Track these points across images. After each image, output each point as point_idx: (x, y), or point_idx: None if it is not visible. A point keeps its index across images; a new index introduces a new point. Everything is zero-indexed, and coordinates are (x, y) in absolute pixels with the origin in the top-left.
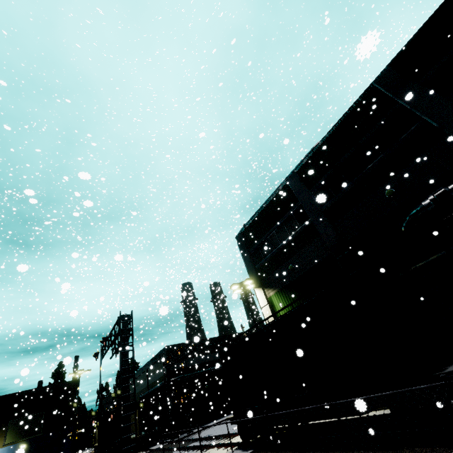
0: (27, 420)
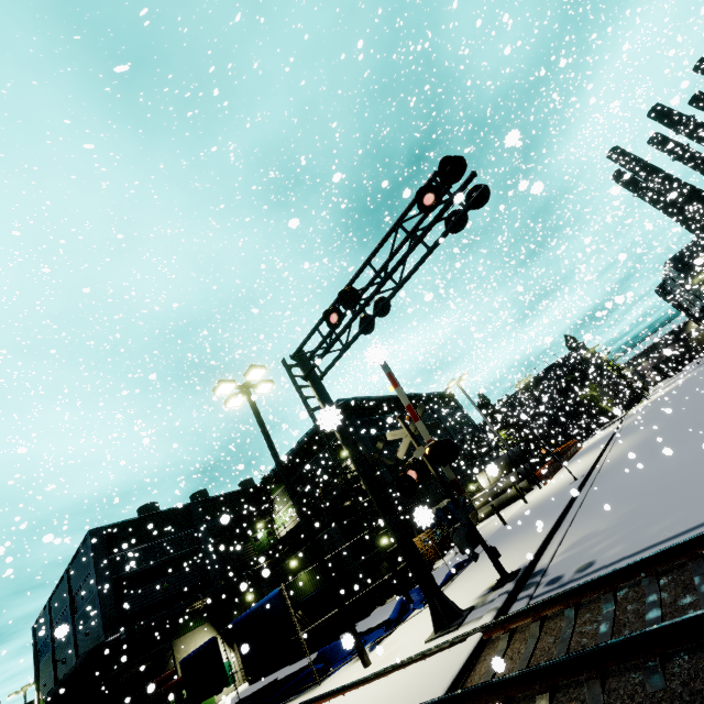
0: None
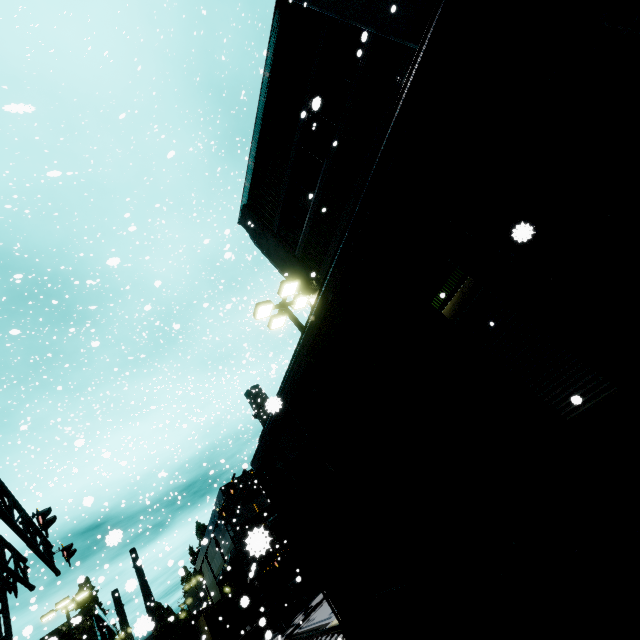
0: None
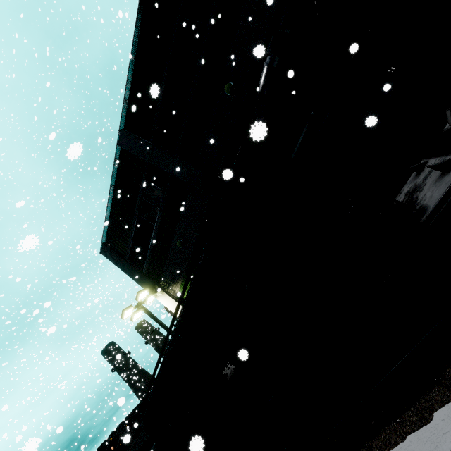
0: None
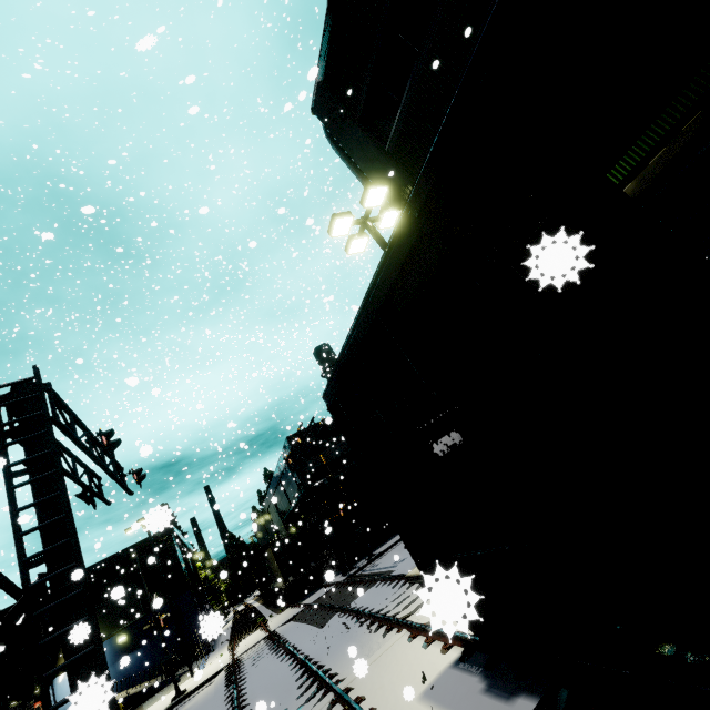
0: (113, 604)
